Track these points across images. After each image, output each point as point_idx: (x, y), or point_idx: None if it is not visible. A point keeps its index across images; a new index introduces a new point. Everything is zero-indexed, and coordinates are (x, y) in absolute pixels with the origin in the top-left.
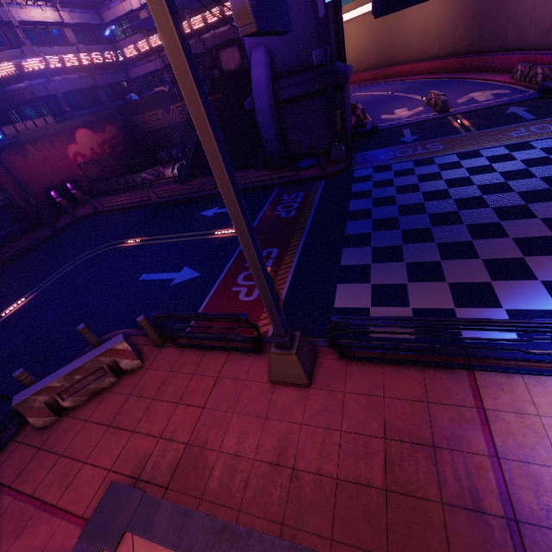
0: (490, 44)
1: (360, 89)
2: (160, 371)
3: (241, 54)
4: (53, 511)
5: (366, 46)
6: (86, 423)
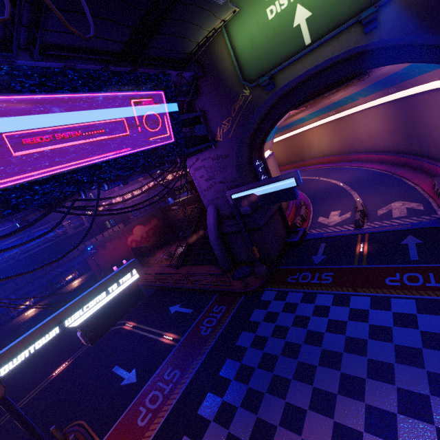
0: (420, 151)
1: (327, 172)
2: None
3: None
4: None
5: (331, 140)
6: None
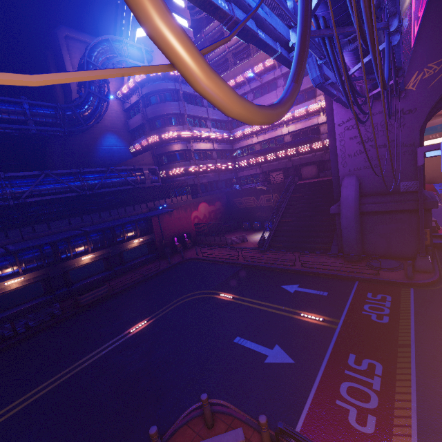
0: None
1: None
2: None
3: (318, 170)
4: None
5: None
6: None
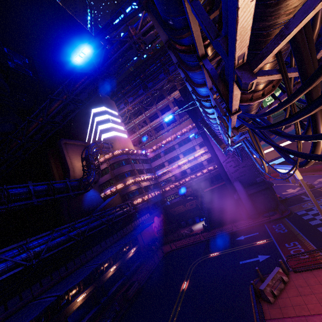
0: None
1: None
2: (299, 279)
3: (209, 182)
4: (313, 315)
5: None
6: (289, 297)
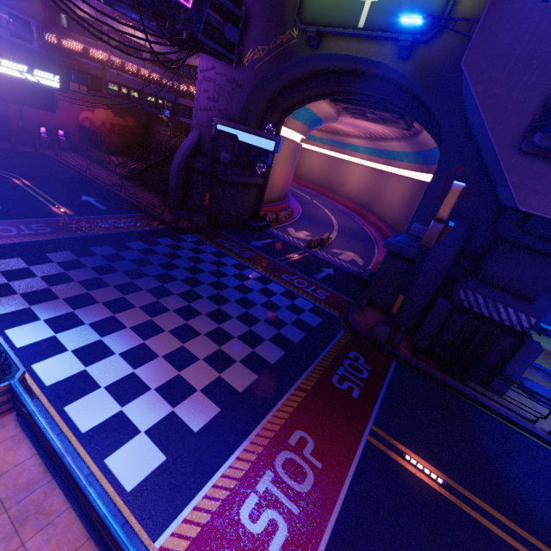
0: None
1: (338, 211)
2: None
3: None
4: None
5: (363, 188)
6: None
